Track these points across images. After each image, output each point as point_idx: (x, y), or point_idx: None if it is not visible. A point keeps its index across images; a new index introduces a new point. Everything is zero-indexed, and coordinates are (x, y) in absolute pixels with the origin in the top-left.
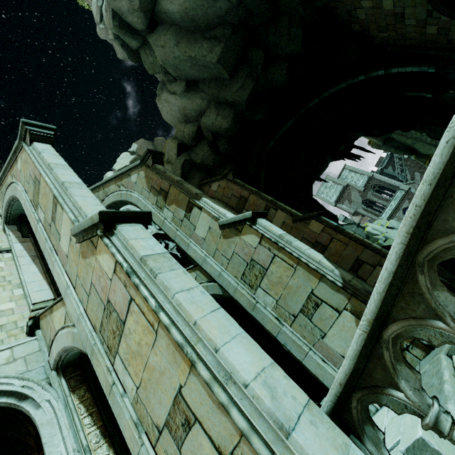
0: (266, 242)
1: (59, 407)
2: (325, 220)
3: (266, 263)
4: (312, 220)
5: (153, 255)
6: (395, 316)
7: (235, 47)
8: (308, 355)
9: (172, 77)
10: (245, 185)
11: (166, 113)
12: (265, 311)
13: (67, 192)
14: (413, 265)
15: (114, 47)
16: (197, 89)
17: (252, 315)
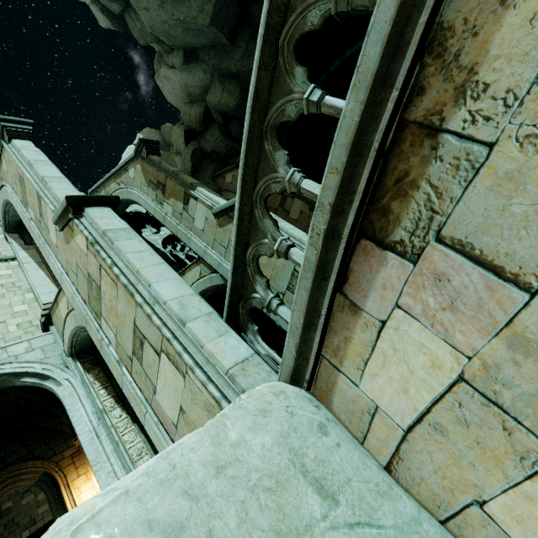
0: None
1: (77, 384)
2: None
3: None
4: None
5: (114, 229)
6: (251, 243)
7: (230, 3)
8: None
9: (167, 46)
10: None
11: (169, 93)
12: None
13: (47, 186)
14: (253, 204)
15: (94, 13)
16: (198, 60)
17: None
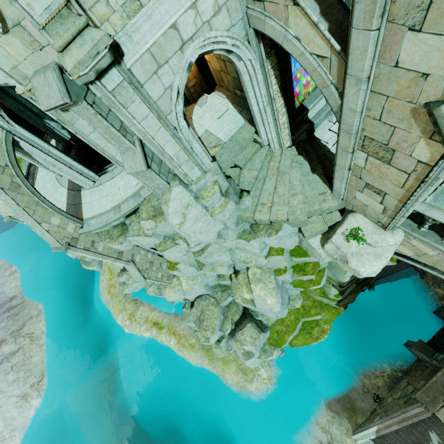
0: None
1: (256, 67)
2: None
3: None
4: None
5: None
6: None
7: None
8: None
9: None
10: None
11: None
12: None
13: None
14: None
15: None
16: None
17: None
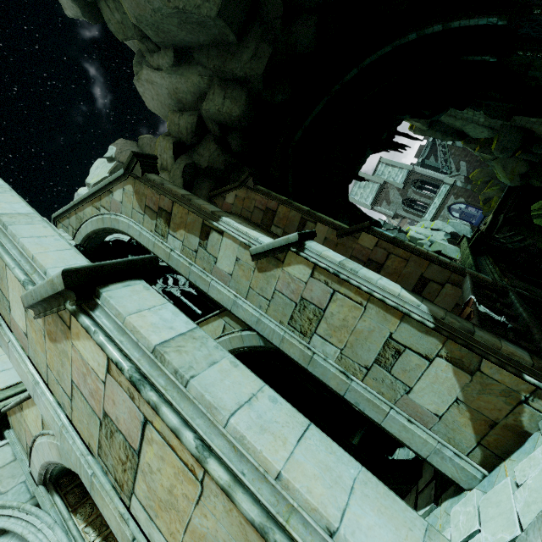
0: (322, 274)
1: (57, 538)
2: (379, 231)
3: (322, 302)
4: (362, 233)
5: (173, 340)
6: None
7: None
8: (389, 416)
9: (153, 44)
10: (271, 194)
11: (151, 99)
12: (326, 364)
13: (8, 232)
14: None
15: None
16: (191, 62)
17: (308, 370)
